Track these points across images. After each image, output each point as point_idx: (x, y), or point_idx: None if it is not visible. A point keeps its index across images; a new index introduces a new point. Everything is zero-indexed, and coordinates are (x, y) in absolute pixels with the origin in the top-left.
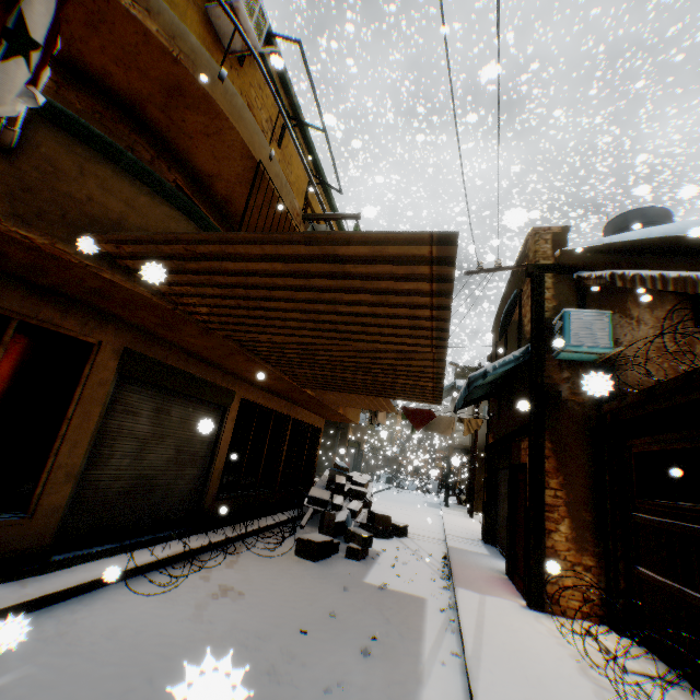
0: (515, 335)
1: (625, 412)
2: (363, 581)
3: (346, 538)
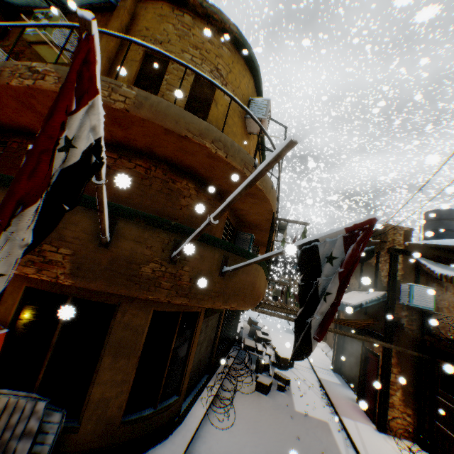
0: (371, 273)
1: (438, 345)
2: (295, 409)
3: (274, 377)
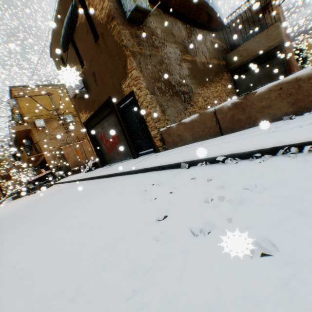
0: None
1: None
2: None
3: None
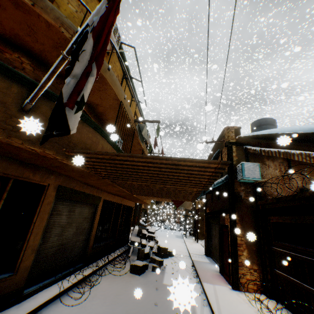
0: None
1: (267, 205)
2: (163, 283)
3: (151, 261)
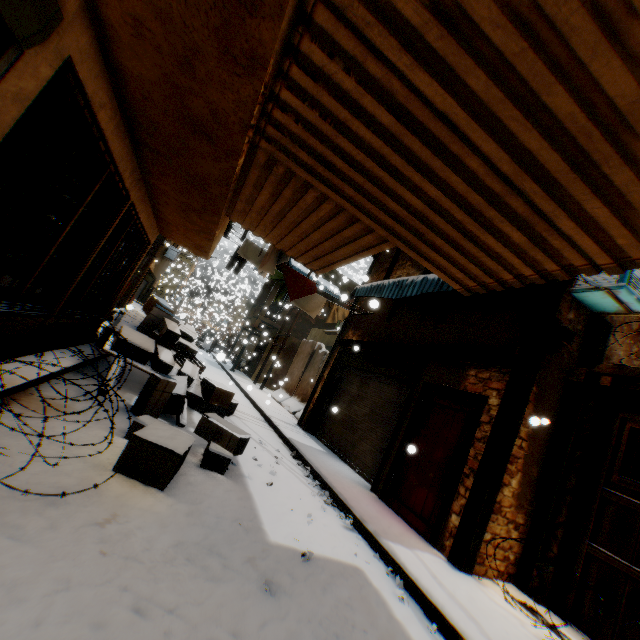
0: None
1: None
2: (270, 544)
3: (199, 432)
